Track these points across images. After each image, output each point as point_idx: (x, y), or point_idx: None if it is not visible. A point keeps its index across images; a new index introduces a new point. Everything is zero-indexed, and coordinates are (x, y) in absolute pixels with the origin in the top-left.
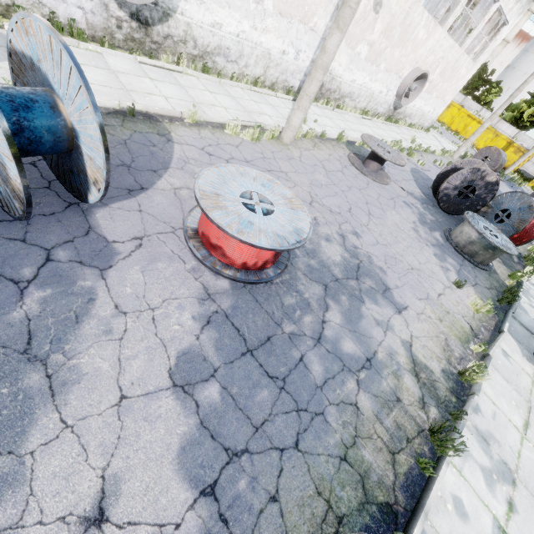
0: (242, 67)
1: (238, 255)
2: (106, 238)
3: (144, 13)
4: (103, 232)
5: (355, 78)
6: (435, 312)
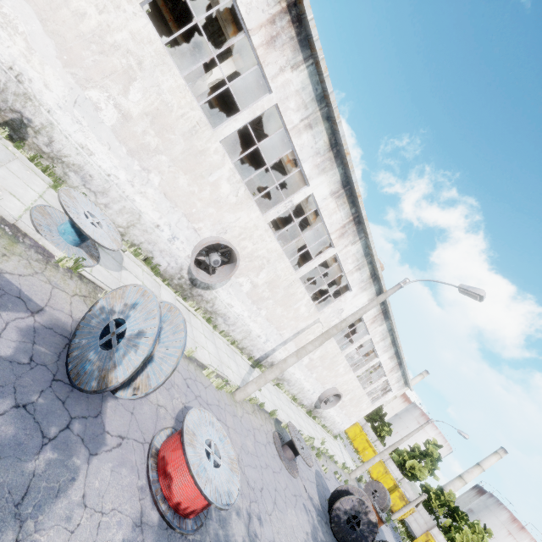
0: (231, 329)
1: (180, 492)
2: (105, 426)
3: (198, 281)
4: (105, 420)
5: (295, 373)
6: None
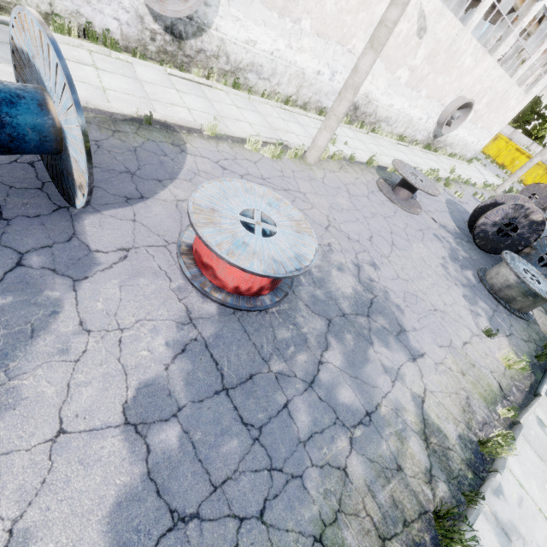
0: (274, 85)
1: (229, 278)
2: (89, 246)
3: (179, 27)
4: (87, 239)
5: (393, 103)
6: (457, 363)
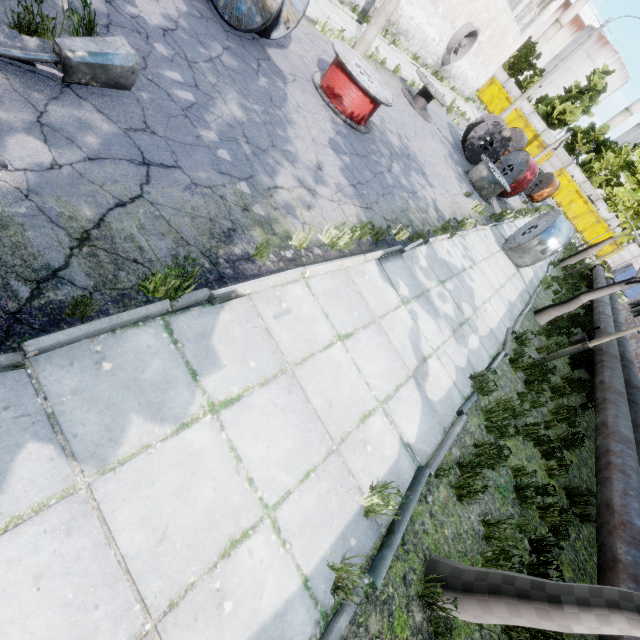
0: None
1: (351, 105)
2: (278, 67)
3: None
4: (275, 63)
5: (414, 16)
6: (450, 199)
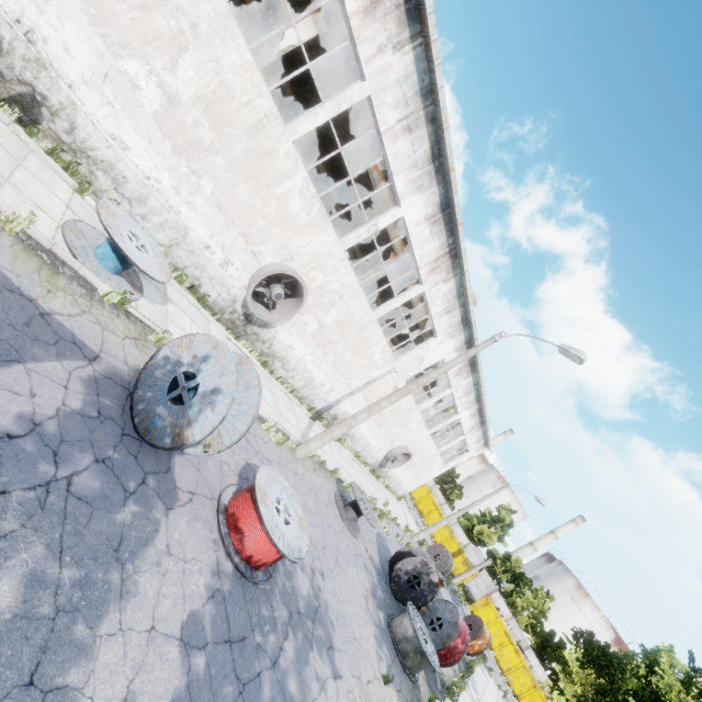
0: (290, 375)
1: (252, 546)
2: (176, 482)
3: (254, 317)
4: (175, 475)
5: (361, 428)
6: (361, 697)
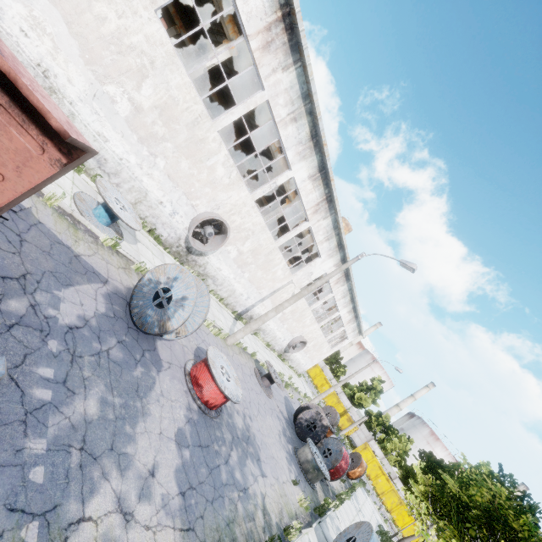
0: (218, 289)
1: (208, 395)
2: (160, 356)
3: (193, 249)
4: (159, 352)
5: (270, 324)
6: (279, 489)
